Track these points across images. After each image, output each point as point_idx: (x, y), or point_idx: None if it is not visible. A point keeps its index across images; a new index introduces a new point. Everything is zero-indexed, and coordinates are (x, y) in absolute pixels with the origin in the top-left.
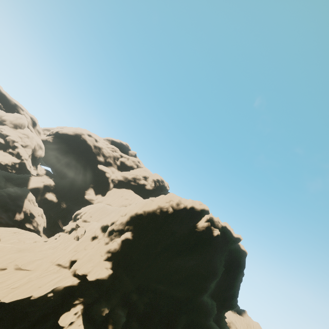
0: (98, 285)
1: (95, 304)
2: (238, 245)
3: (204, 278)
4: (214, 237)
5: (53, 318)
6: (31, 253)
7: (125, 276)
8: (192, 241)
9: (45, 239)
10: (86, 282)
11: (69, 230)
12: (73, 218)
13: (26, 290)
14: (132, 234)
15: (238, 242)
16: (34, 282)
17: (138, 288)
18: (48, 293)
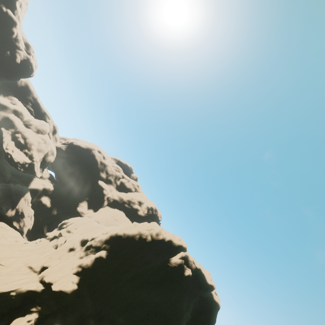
0: (59, 297)
1: (50, 317)
2: (211, 294)
3: (167, 321)
4: (184, 276)
5: (7, 319)
6: (10, 249)
7: (88, 296)
8: (161, 275)
9: (26, 241)
10: (49, 292)
11: (51, 237)
12: (59, 226)
13: None
14: (107, 253)
15: (211, 290)
16: (3, 277)
17: (97, 314)
18: (11, 291)
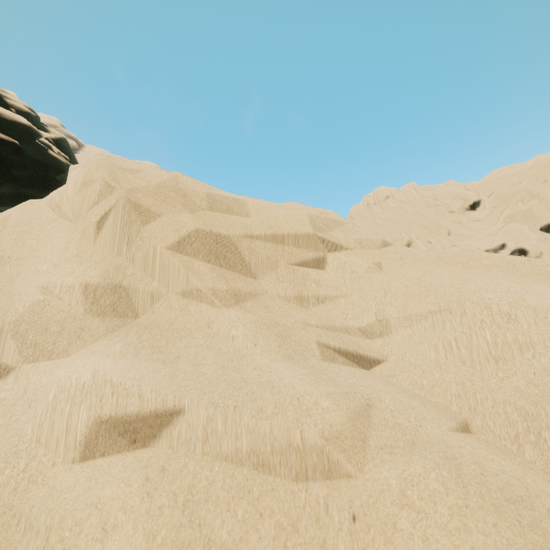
0: None
1: None
2: None
3: None
4: None
5: None
6: None
7: None
8: None
9: None
10: None
11: None
12: None
13: None
14: None
15: None
16: None
17: None
18: None
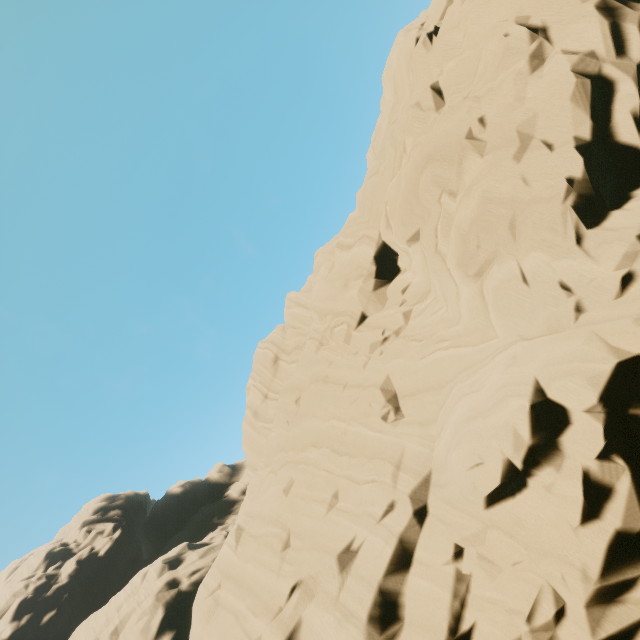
0: None
1: None
2: None
3: None
4: None
5: None
6: None
7: None
8: None
9: None
10: None
11: None
12: None
13: None
14: None
15: None
16: None
17: None
18: None
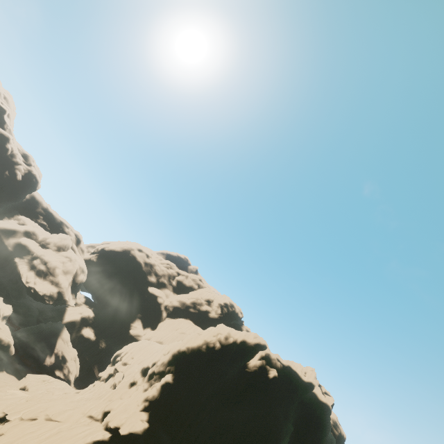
0: (131, 441)
1: None
2: (313, 394)
3: (263, 440)
4: (269, 379)
5: None
6: (62, 403)
7: (164, 432)
8: (241, 385)
9: (77, 390)
10: (118, 438)
11: (106, 377)
12: (112, 360)
13: (57, 440)
14: (173, 376)
15: (312, 389)
16: (64, 433)
17: None
18: None
